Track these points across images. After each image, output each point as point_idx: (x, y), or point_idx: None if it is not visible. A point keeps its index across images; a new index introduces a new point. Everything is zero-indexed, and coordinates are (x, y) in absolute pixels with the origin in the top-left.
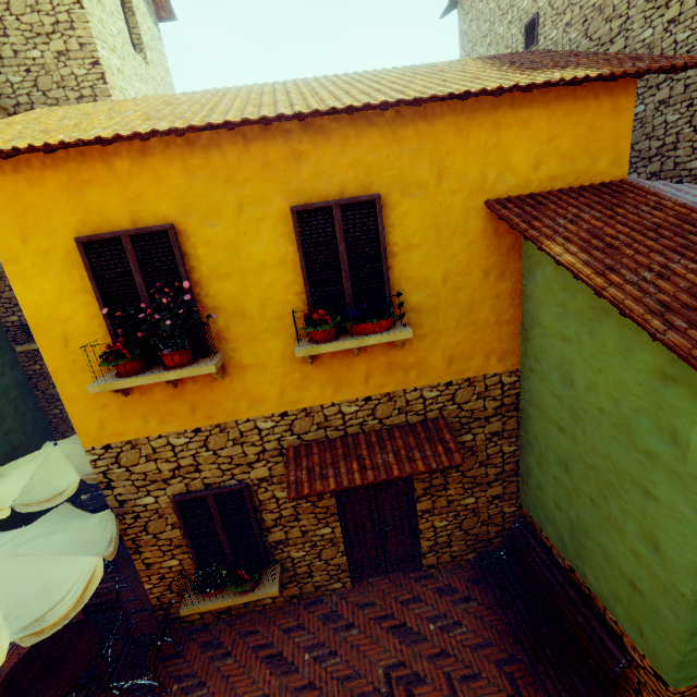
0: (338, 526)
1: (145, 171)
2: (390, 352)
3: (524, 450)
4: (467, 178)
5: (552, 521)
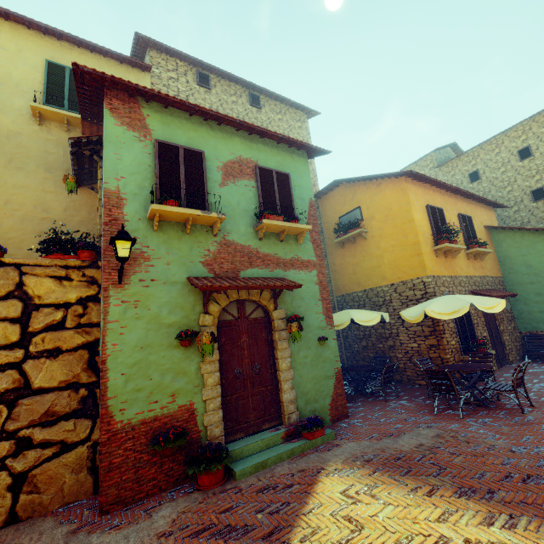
0: (487, 332)
1: (434, 195)
2: (480, 262)
3: (514, 305)
4: (479, 219)
5: (541, 321)
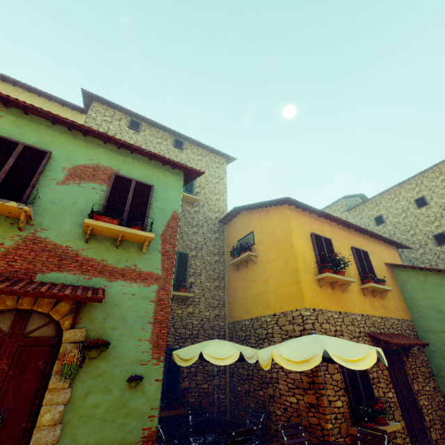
0: (393, 392)
1: (322, 225)
2: (381, 300)
3: (431, 358)
4: (379, 255)
5: None
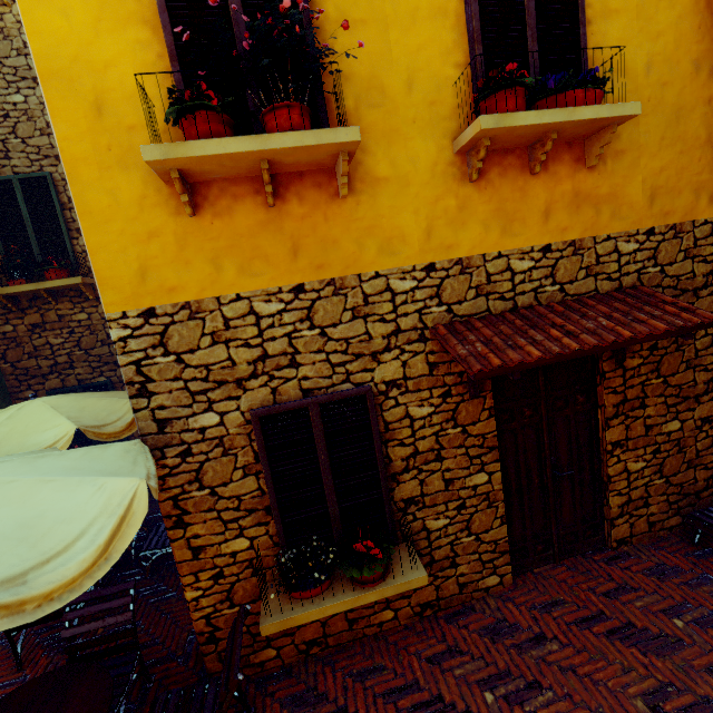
0: (497, 471)
1: None
2: (577, 174)
3: None
4: None
5: None
